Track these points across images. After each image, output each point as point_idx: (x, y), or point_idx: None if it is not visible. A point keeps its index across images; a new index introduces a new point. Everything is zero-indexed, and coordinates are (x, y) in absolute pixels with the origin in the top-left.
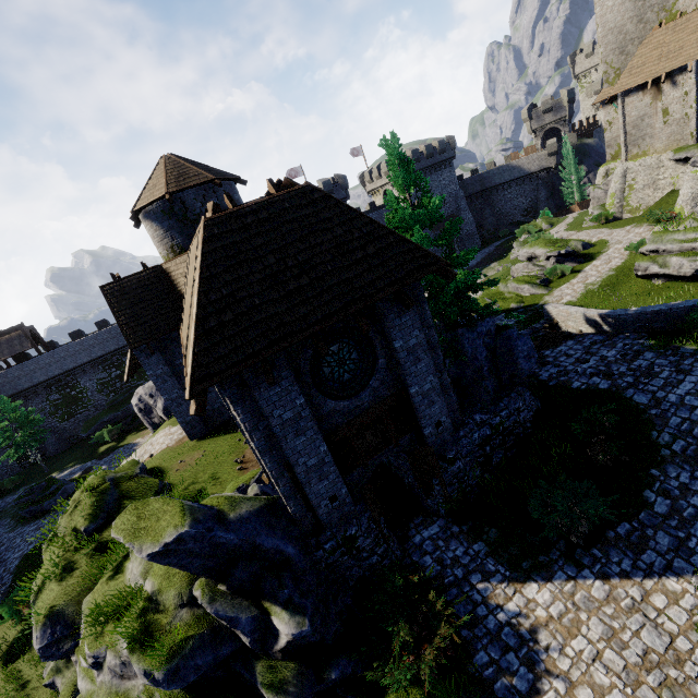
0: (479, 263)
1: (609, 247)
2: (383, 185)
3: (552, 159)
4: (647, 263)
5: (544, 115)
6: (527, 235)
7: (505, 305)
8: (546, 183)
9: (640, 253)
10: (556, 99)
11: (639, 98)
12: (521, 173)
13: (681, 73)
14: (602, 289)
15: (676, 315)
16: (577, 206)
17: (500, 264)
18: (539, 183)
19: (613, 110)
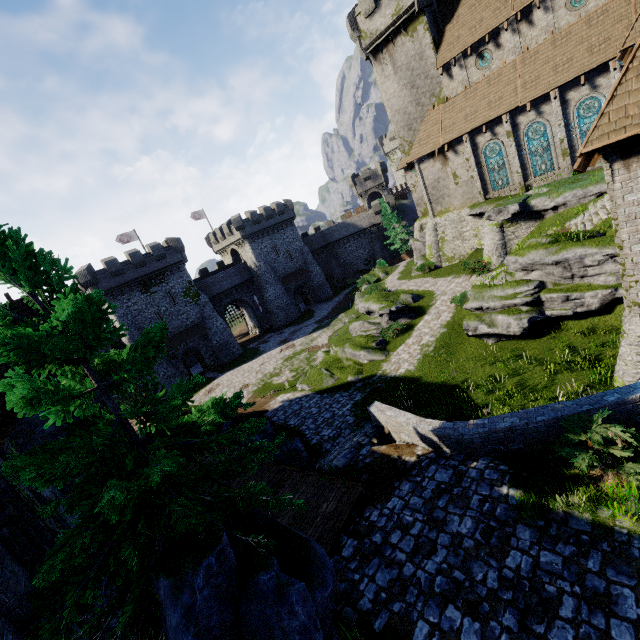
0: (330, 313)
1: (436, 298)
2: (228, 245)
3: (379, 217)
4: (475, 322)
5: (366, 181)
6: (366, 285)
7: (343, 378)
8: (378, 237)
9: (466, 309)
10: (373, 170)
11: (432, 164)
12: (356, 229)
13: (459, 144)
14: (438, 352)
15: (537, 431)
16: (406, 255)
17: (346, 315)
18: (372, 237)
19: (414, 175)
